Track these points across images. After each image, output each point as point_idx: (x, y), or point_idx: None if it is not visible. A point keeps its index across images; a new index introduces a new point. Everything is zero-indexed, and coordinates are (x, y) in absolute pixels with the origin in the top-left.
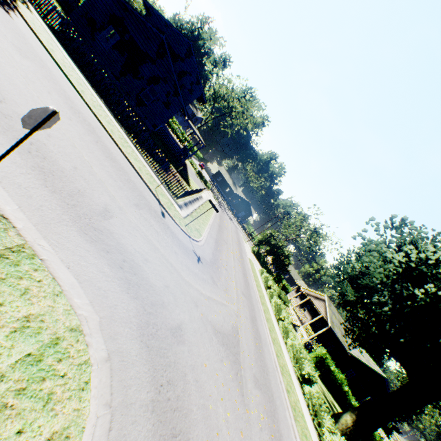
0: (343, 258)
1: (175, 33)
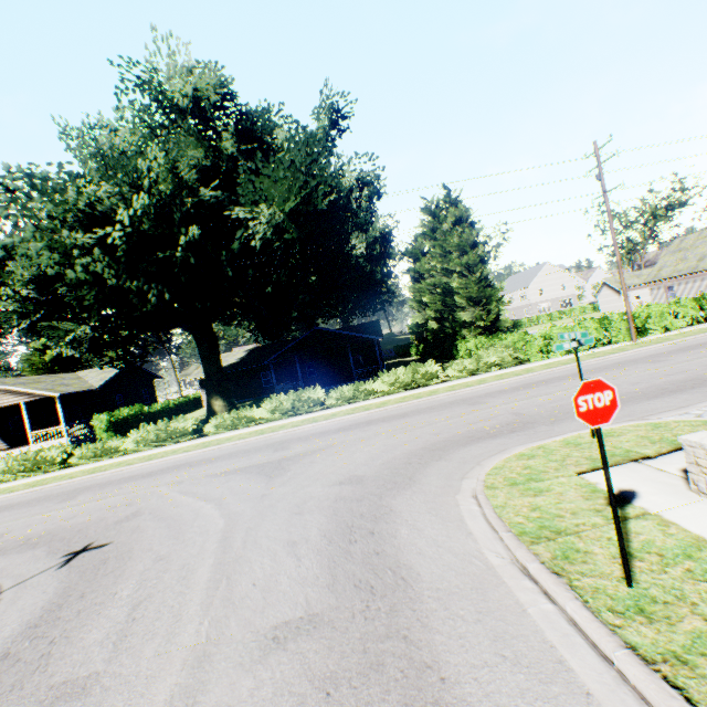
0: None
1: None
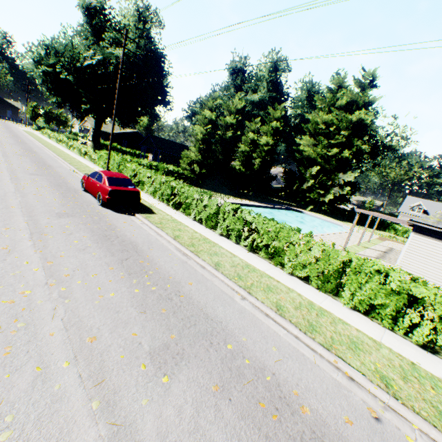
0: None
1: None
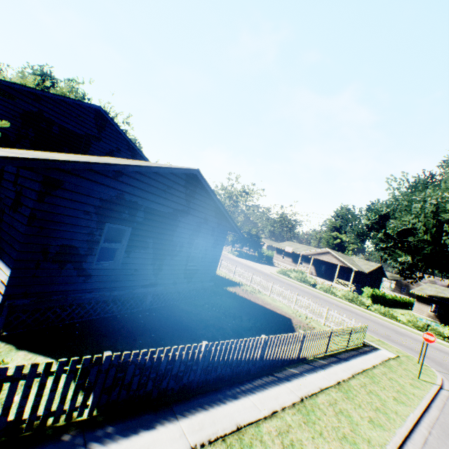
0: (357, 227)
1: (60, 103)
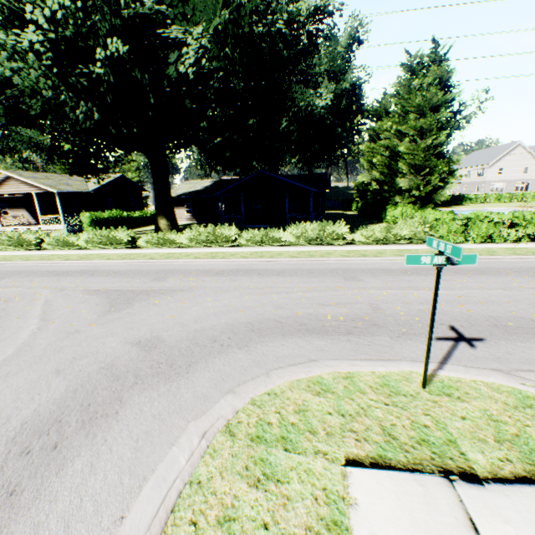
0: None
1: None
